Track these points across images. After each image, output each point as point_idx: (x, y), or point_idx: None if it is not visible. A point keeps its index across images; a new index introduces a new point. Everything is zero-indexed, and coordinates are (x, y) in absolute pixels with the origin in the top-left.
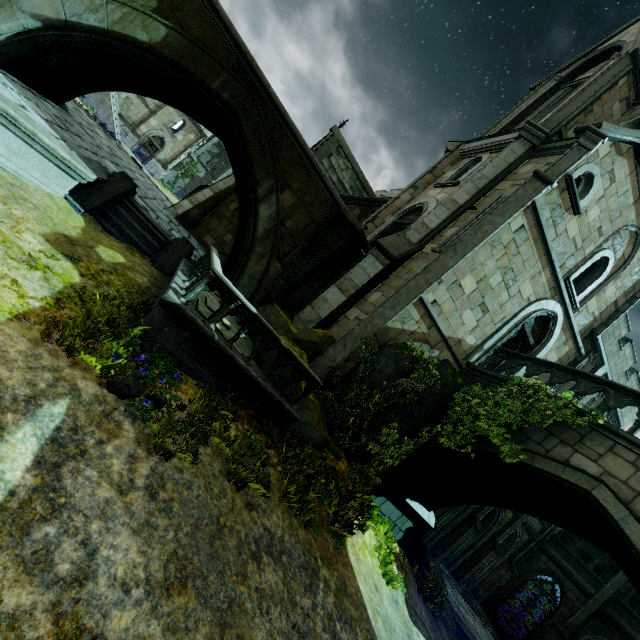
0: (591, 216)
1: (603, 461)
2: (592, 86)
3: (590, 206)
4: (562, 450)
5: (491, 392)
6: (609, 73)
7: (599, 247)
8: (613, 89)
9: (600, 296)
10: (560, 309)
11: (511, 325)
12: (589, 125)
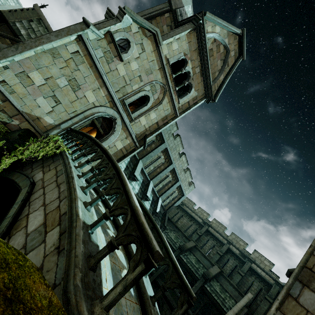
0: (133, 67)
1: (47, 173)
2: (150, 9)
3: (131, 60)
4: (37, 170)
5: (29, 142)
6: (159, 6)
7: (142, 88)
8: (162, 17)
9: (147, 117)
10: (118, 116)
11: (82, 117)
12: (119, 6)
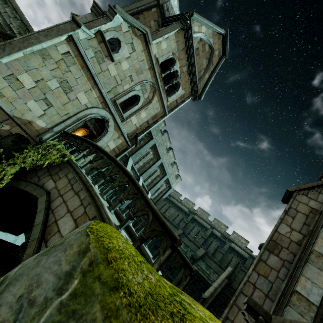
0: (124, 67)
1: (59, 181)
2: (137, 3)
3: (122, 60)
4: (46, 179)
5: (28, 149)
6: (146, 0)
7: (133, 88)
8: (150, 12)
9: (138, 116)
10: (110, 116)
11: (75, 119)
12: (110, 4)
